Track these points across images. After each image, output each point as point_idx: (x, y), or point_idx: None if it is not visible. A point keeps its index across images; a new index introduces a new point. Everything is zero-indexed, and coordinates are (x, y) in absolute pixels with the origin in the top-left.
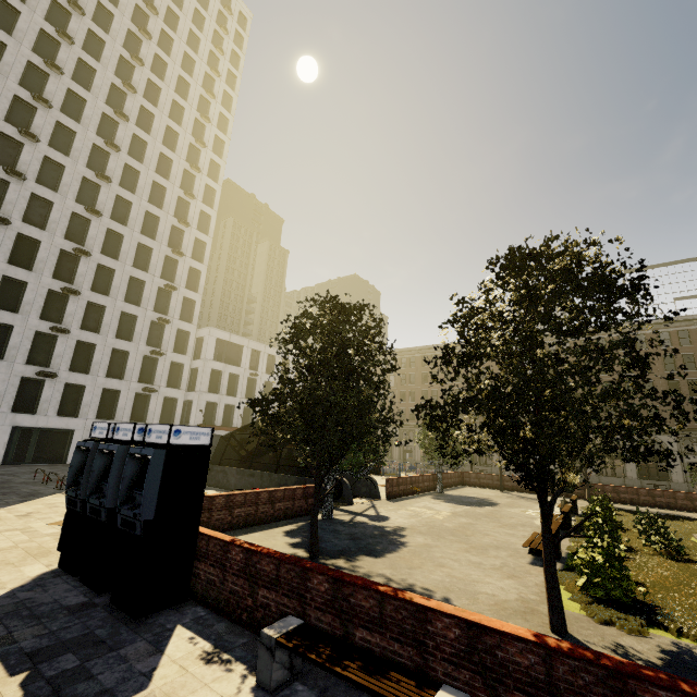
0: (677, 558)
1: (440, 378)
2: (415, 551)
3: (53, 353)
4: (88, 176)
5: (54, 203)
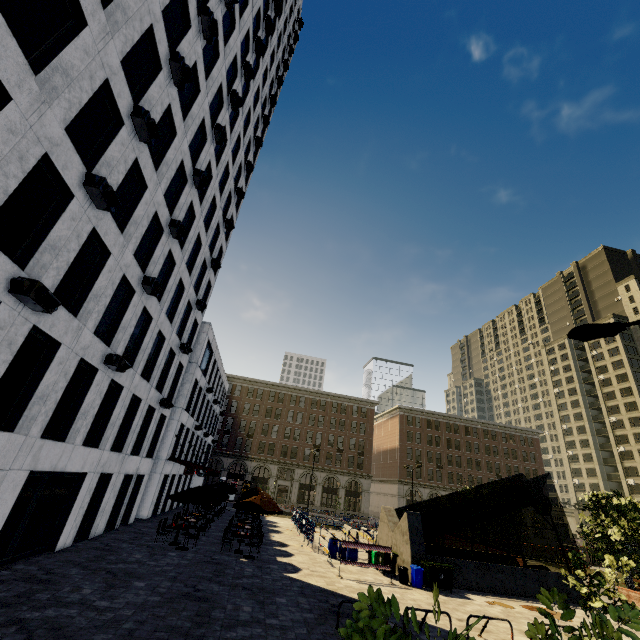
0: None
1: None
2: None
3: (121, 320)
4: (223, 85)
5: (200, 91)
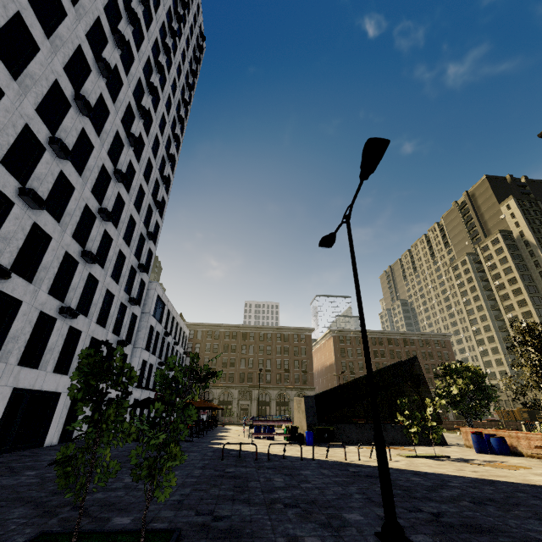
0: None
1: None
2: None
3: (70, 283)
4: (131, 103)
5: (110, 113)
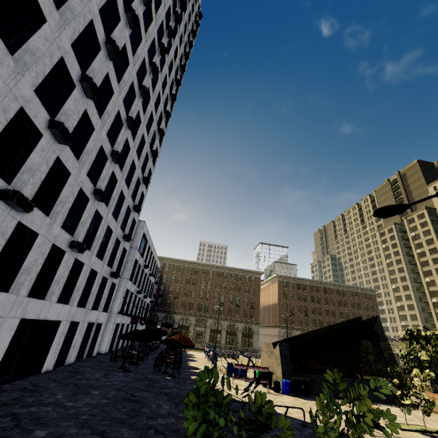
0: None
1: None
2: None
3: (80, 218)
4: (145, 59)
5: (129, 64)
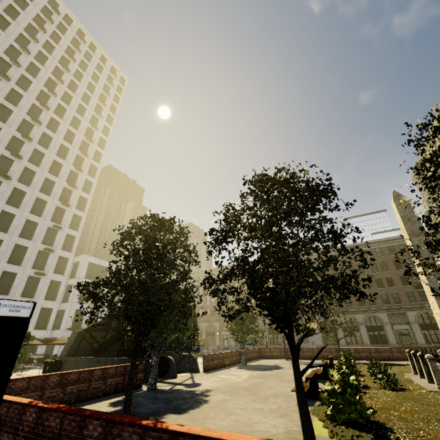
0: (395, 388)
1: (211, 250)
2: (213, 405)
3: None
4: (5, 155)
5: None
